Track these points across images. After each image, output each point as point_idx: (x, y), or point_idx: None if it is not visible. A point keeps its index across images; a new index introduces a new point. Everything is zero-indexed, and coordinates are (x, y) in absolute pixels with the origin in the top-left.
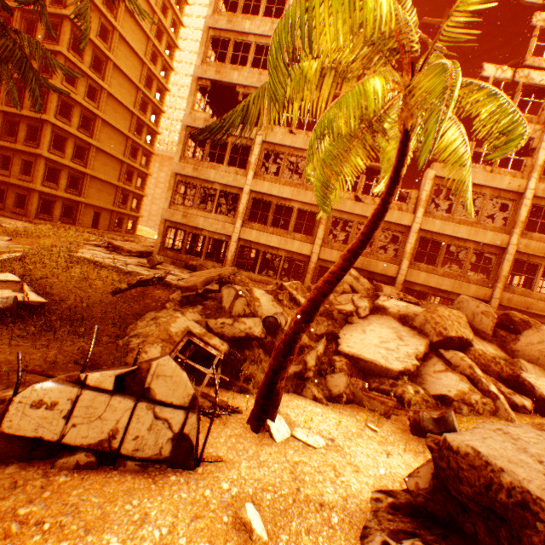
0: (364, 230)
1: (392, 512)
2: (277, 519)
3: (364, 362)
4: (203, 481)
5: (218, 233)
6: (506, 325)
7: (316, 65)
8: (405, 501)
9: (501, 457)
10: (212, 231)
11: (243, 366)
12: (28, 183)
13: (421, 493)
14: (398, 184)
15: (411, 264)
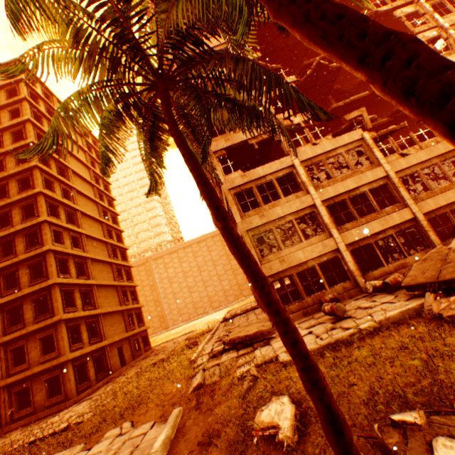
0: None
1: None
2: None
3: None
4: None
5: (322, 255)
6: None
7: None
8: None
9: None
10: (315, 256)
11: None
12: (56, 359)
13: None
14: None
15: None
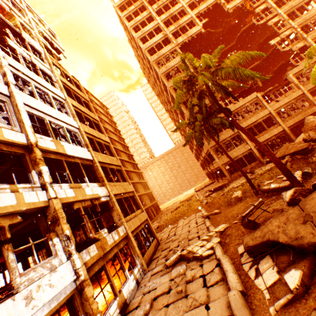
0: None
1: None
2: None
3: None
4: None
5: (244, 152)
6: None
7: None
8: None
9: None
10: (241, 153)
11: None
12: None
13: None
14: None
15: None
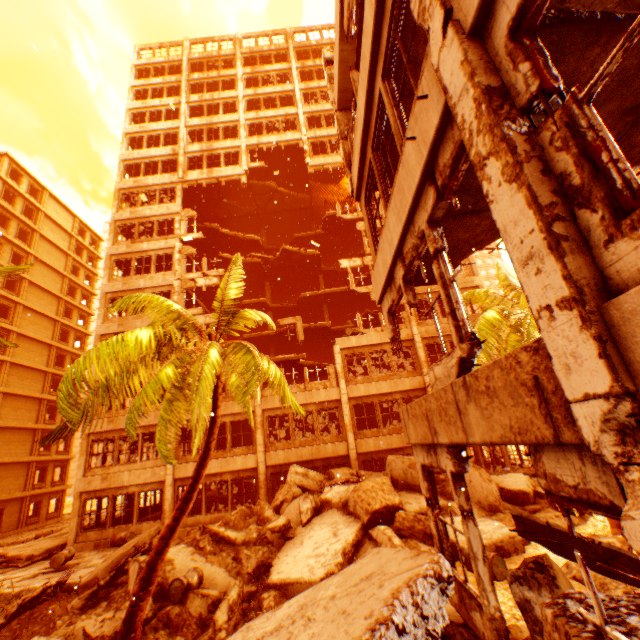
0: (194, 472)
1: None
2: None
3: (292, 584)
4: None
5: (149, 483)
6: None
7: (136, 359)
8: None
9: None
10: (141, 482)
11: None
12: None
13: None
14: (216, 423)
15: (357, 434)
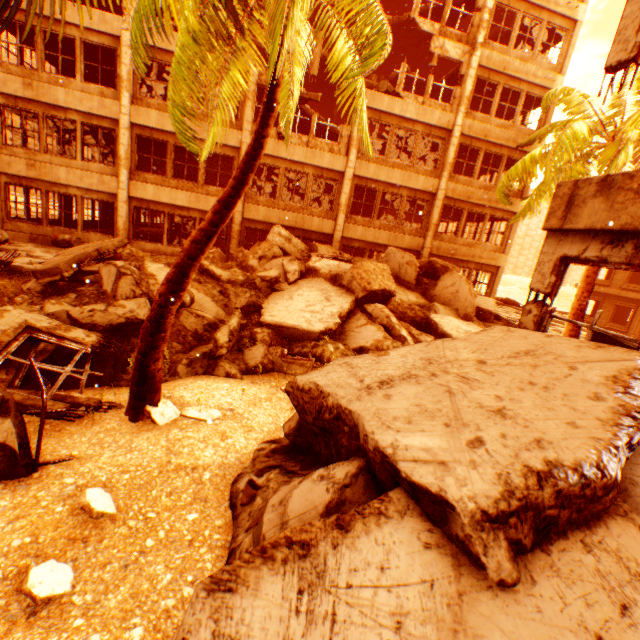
0: (237, 173)
1: (271, 455)
2: (133, 494)
3: (288, 329)
4: (38, 484)
5: (96, 191)
6: (430, 273)
7: None
8: (288, 443)
9: (333, 385)
10: (85, 188)
11: (131, 357)
12: None
13: (292, 433)
14: (273, 111)
15: (348, 218)
